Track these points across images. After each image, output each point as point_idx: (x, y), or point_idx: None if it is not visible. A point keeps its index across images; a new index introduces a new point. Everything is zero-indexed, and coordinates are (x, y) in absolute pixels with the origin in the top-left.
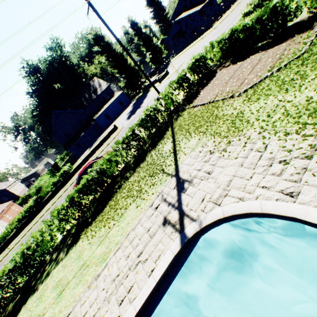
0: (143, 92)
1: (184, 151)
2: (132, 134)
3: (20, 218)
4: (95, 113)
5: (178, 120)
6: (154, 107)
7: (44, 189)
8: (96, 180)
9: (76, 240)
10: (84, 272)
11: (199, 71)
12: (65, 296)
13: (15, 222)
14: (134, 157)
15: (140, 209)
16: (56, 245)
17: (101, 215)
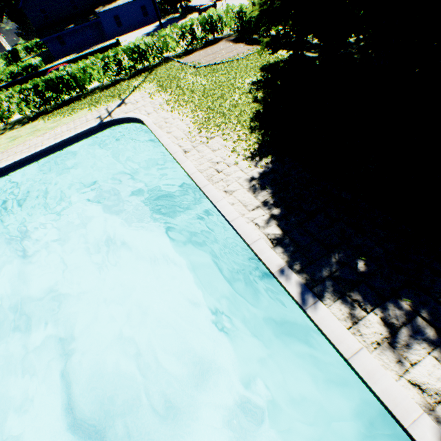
0: (181, 14)
1: (140, 89)
2: (114, 57)
3: None
4: (102, 3)
5: (161, 67)
6: (146, 41)
7: None
8: (66, 81)
9: (33, 121)
10: (37, 133)
11: (209, 30)
12: (18, 140)
13: None
14: (111, 81)
15: (90, 111)
16: (12, 121)
17: (61, 111)
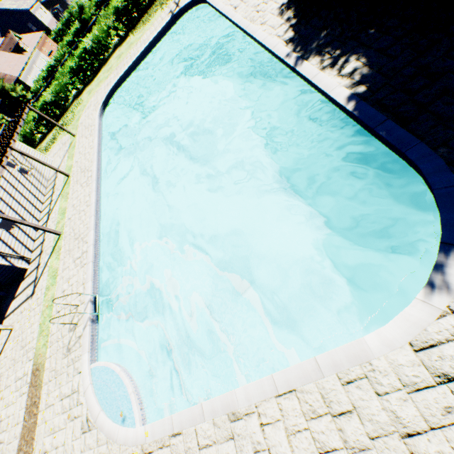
0: None
1: None
2: None
3: (69, 43)
4: None
5: None
6: None
7: (87, 11)
8: None
9: (125, 39)
10: (131, 46)
11: None
12: (122, 57)
13: (65, 46)
14: None
15: (163, 11)
16: (112, 46)
17: (142, 21)
